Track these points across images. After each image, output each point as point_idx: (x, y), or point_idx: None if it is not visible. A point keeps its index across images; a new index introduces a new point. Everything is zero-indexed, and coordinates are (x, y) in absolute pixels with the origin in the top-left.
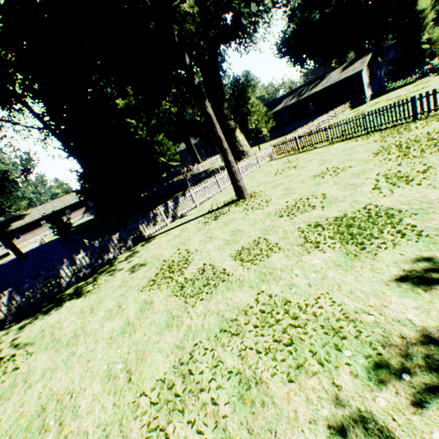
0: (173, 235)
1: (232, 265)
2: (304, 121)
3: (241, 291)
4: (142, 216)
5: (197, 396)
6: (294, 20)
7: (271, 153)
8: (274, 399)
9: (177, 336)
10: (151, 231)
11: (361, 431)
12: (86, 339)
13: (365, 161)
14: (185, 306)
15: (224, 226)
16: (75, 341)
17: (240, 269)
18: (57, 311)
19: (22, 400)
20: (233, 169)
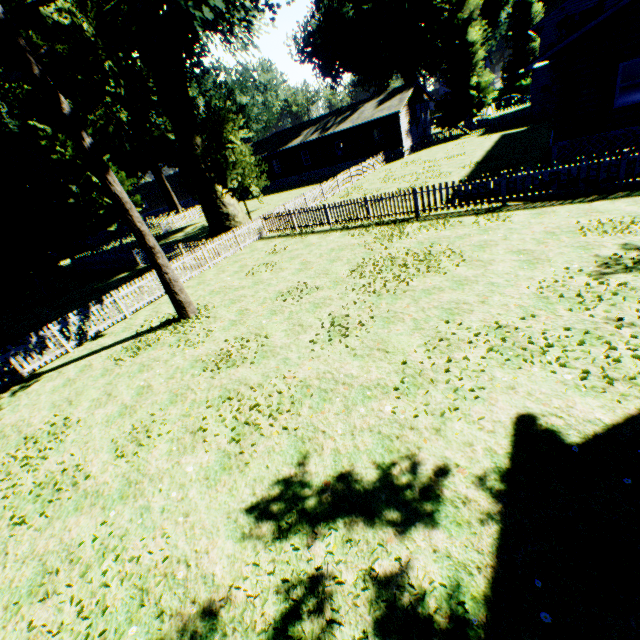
0: (67, 379)
1: (104, 461)
2: (330, 168)
3: (89, 516)
4: (14, 343)
5: None
6: (321, 7)
7: (260, 229)
8: None
9: None
10: (37, 365)
11: None
12: None
13: (337, 282)
14: (8, 542)
15: (137, 374)
16: None
17: (109, 471)
18: None
19: None
20: (167, 277)
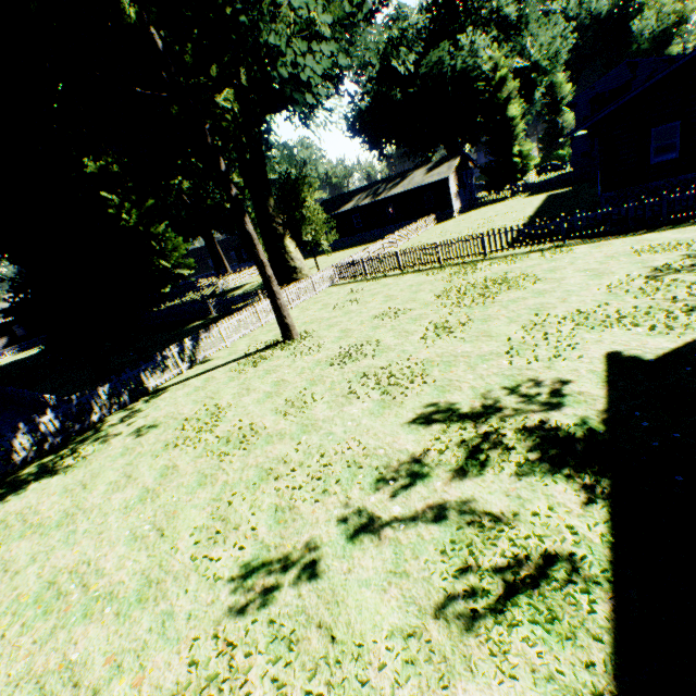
0: (195, 387)
1: (273, 420)
2: (381, 230)
3: (282, 444)
4: (145, 360)
5: (238, 529)
6: (370, 92)
7: (332, 277)
8: (303, 515)
9: (213, 491)
10: (159, 381)
11: (357, 517)
12: (88, 515)
13: (427, 304)
14: (220, 465)
15: (266, 375)
16: (71, 520)
17: (282, 423)
18: (18, 496)
19: (12, 585)
20: (279, 302)
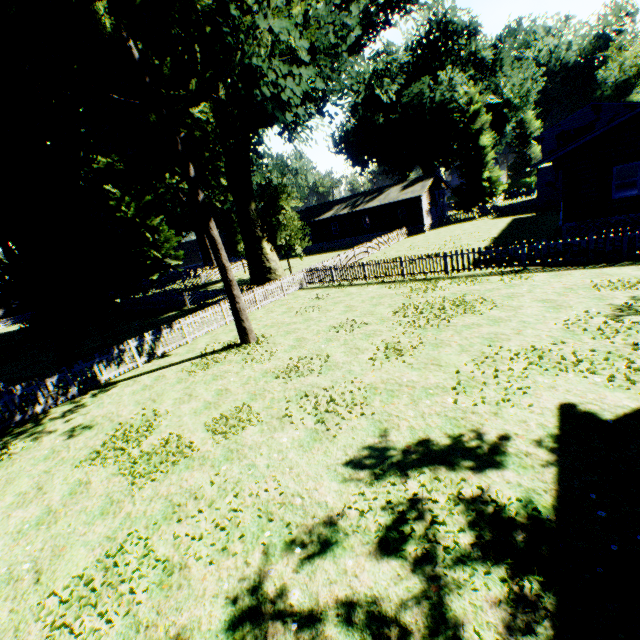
0: (144, 385)
1: (202, 437)
2: (356, 238)
3: (201, 471)
4: (101, 352)
5: (117, 588)
6: (356, 115)
7: (302, 280)
8: (191, 581)
9: (111, 525)
10: (113, 374)
11: (249, 597)
12: None
13: (383, 320)
14: (131, 489)
15: (212, 381)
16: None
17: (209, 444)
18: None
19: None
20: (238, 306)
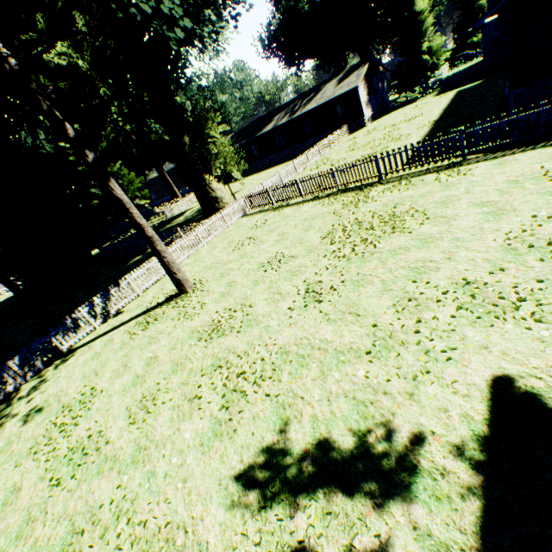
0: (94, 352)
1: (121, 428)
2: (301, 145)
3: (108, 479)
4: (54, 325)
5: None
6: (280, 8)
7: (243, 207)
8: None
9: None
10: (72, 342)
11: None
12: None
13: (310, 250)
14: (48, 502)
15: (147, 346)
16: None
17: (124, 437)
18: None
19: None
20: (166, 260)
